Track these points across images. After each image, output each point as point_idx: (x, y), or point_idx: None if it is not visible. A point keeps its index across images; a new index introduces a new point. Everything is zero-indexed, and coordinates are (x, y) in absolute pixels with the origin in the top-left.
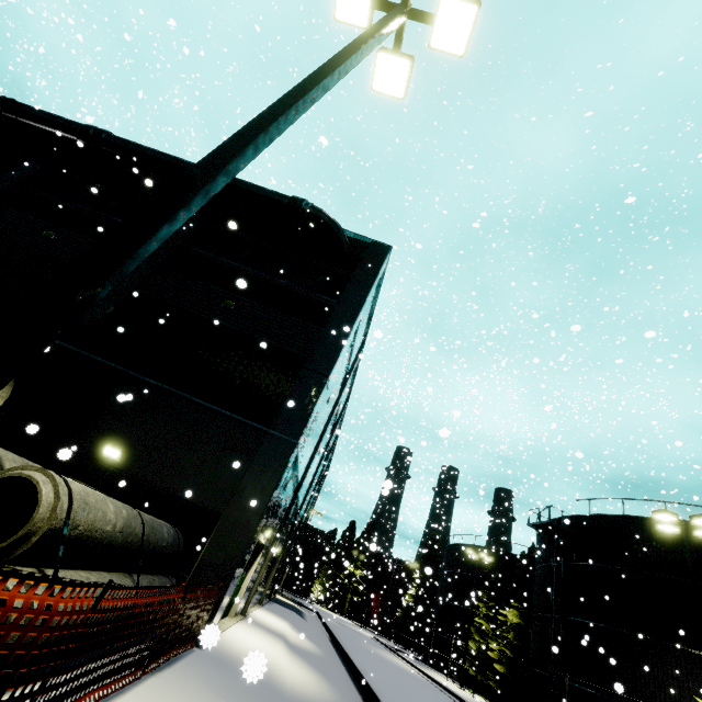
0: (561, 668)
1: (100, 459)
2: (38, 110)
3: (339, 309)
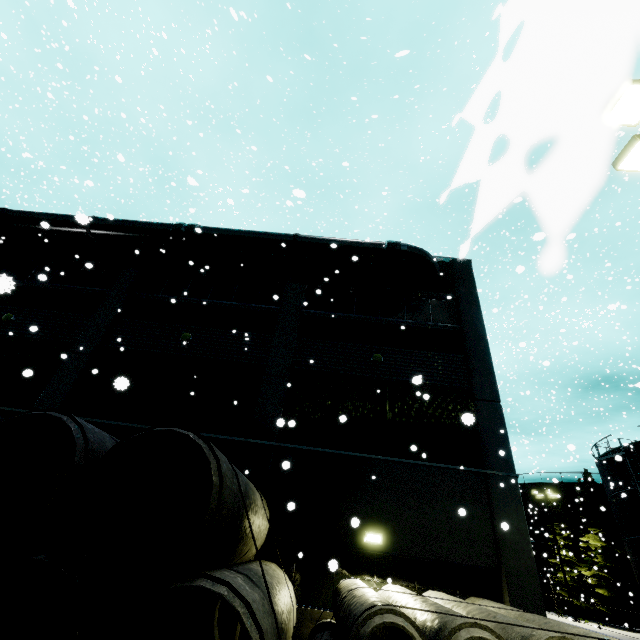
0: None
1: (362, 547)
2: (125, 221)
3: (468, 334)
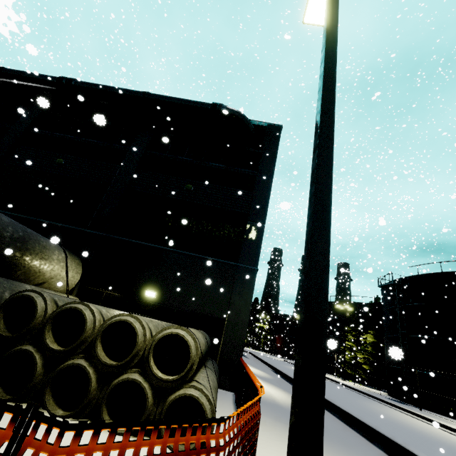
0: (409, 363)
1: (144, 298)
2: (23, 72)
3: (259, 177)
